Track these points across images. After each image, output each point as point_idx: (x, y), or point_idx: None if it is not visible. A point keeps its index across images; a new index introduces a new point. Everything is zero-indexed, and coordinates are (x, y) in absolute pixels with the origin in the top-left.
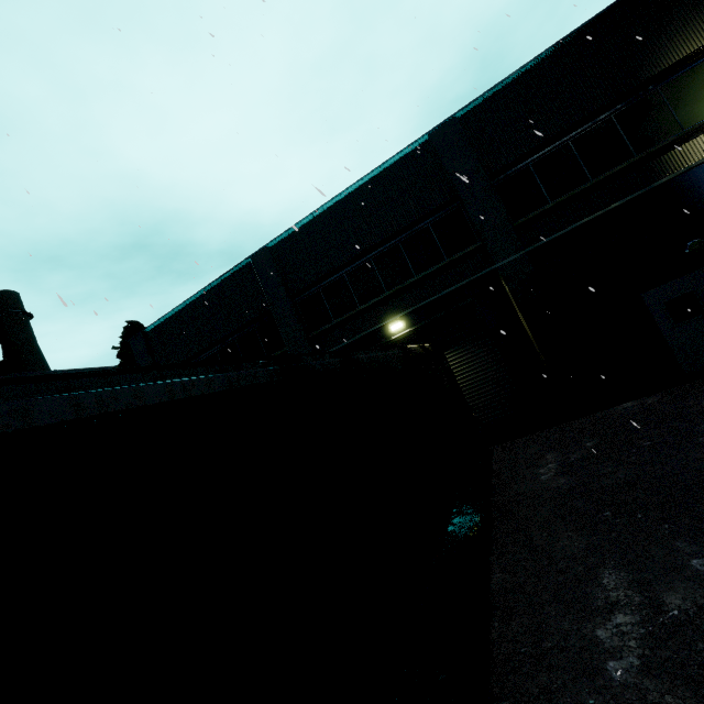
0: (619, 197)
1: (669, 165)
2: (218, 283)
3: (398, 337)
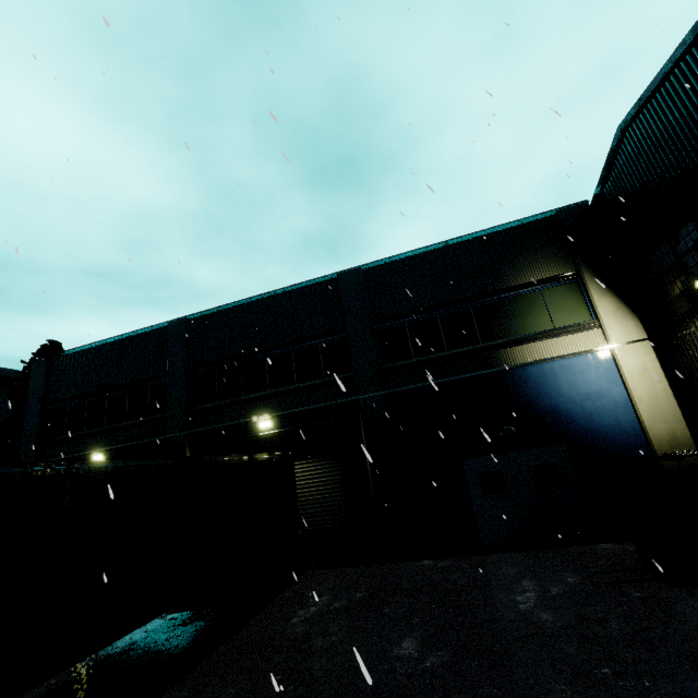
0: (463, 372)
1: (501, 359)
2: (134, 334)
3: (267, 434)
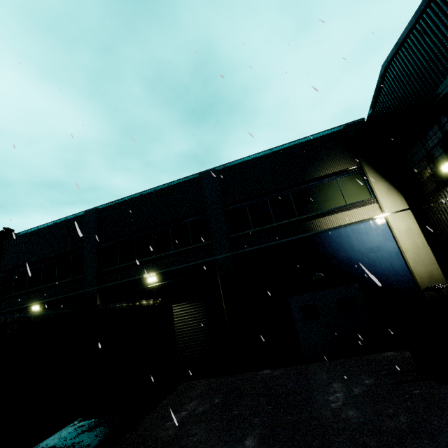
0: (286, 237)
1: (312, 227)
2: (61, 221)
3: (154, 286)
